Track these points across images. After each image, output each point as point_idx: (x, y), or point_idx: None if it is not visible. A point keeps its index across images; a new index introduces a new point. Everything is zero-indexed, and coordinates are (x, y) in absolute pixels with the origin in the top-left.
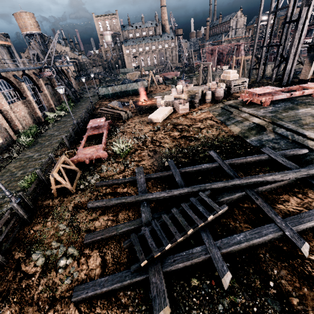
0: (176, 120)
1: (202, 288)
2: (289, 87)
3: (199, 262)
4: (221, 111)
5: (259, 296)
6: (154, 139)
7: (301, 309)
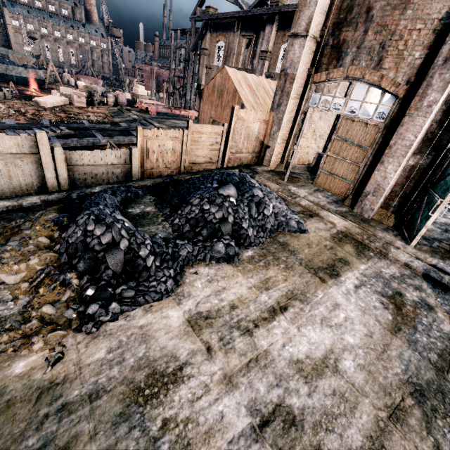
0: (68, 108)
1: None
2: (177, 109)
3: None
4: (116, 111)
5: None
6: (36, 114)
7: None
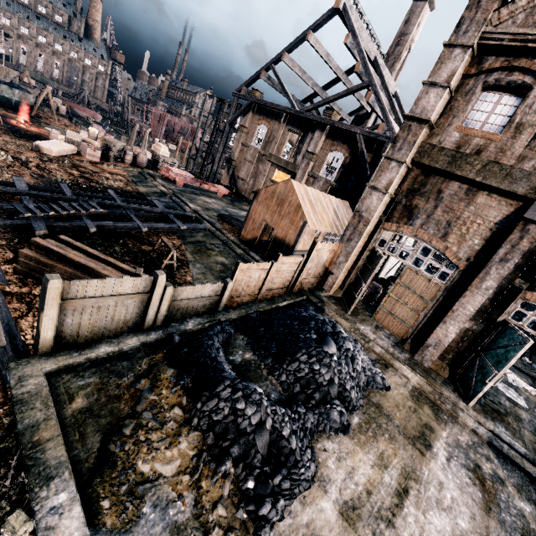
0: (79, 162)
1: (75, 236)
2: (204, 181)
3: (76, 227)
4: (137, 175)
5: (112, 242)
6: (42, 167)
7: (132, 247)
